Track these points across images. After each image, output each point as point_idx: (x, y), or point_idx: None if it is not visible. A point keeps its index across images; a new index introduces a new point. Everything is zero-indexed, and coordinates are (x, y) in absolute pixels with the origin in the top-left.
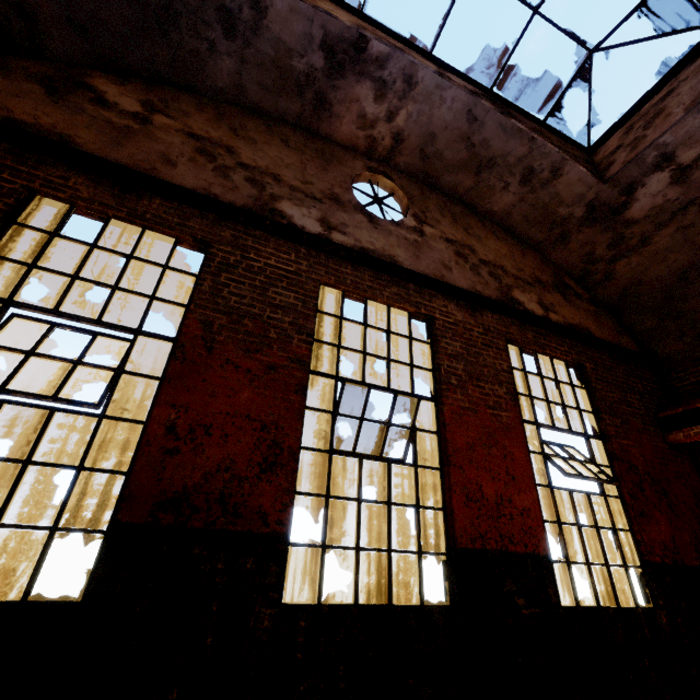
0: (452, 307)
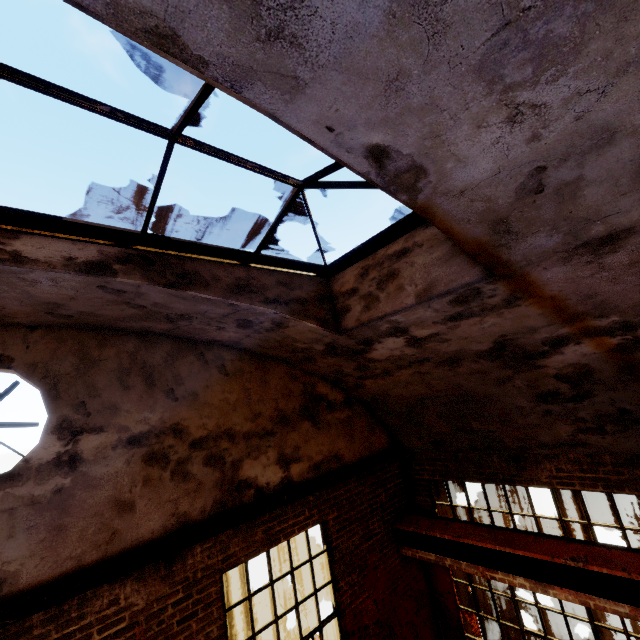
0: (127, 593)
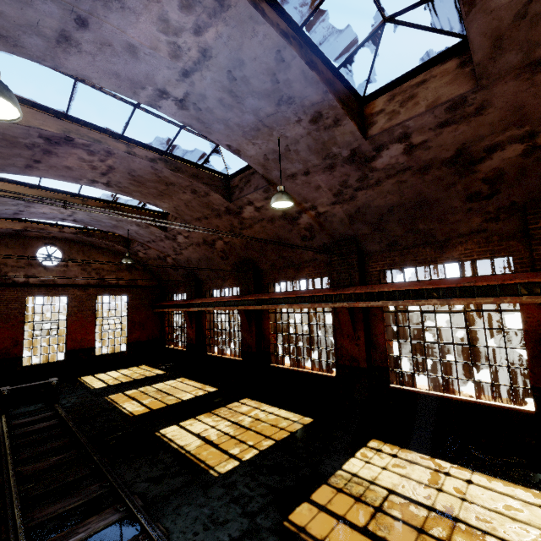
0: (76, 291)
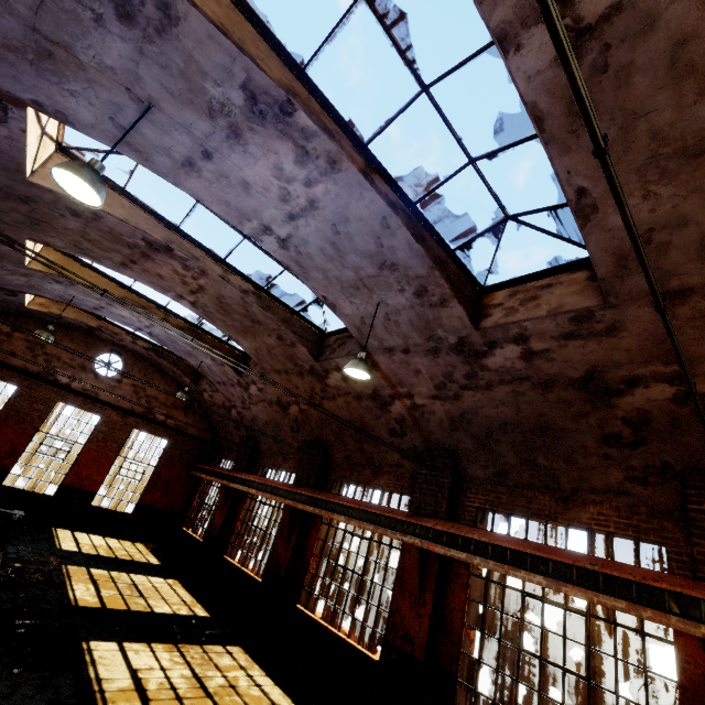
0: (114, 414)
